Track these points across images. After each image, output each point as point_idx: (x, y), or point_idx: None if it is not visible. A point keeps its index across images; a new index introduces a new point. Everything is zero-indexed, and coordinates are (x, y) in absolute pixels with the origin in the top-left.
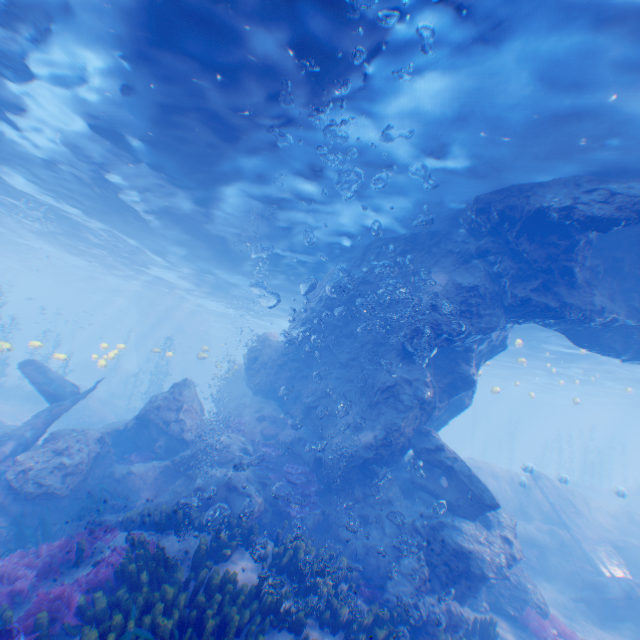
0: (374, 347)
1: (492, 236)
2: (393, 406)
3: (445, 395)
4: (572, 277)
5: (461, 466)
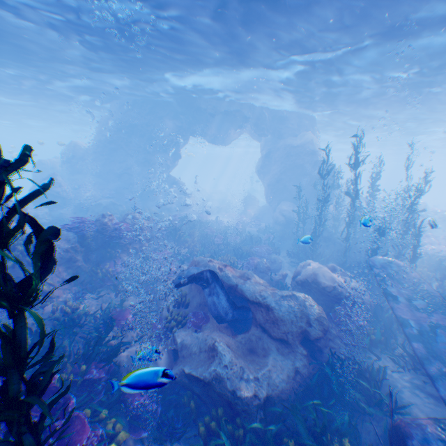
0: (145, 147)
1: (186, 109)
2: (159, 168)
3: (173, 162)
4: (206, 125)
5: (181, 182)
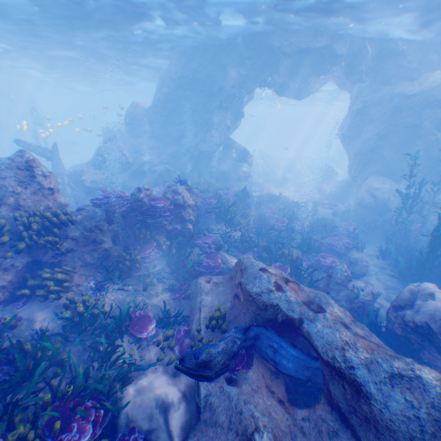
0: (205, 105)
1: (254, 52)
2: (218, 131)
3: (234, 123)
4: (278, 72)
5: (242, 148)
